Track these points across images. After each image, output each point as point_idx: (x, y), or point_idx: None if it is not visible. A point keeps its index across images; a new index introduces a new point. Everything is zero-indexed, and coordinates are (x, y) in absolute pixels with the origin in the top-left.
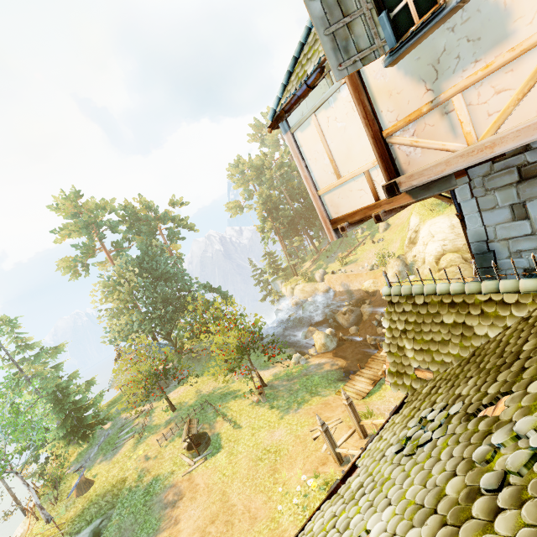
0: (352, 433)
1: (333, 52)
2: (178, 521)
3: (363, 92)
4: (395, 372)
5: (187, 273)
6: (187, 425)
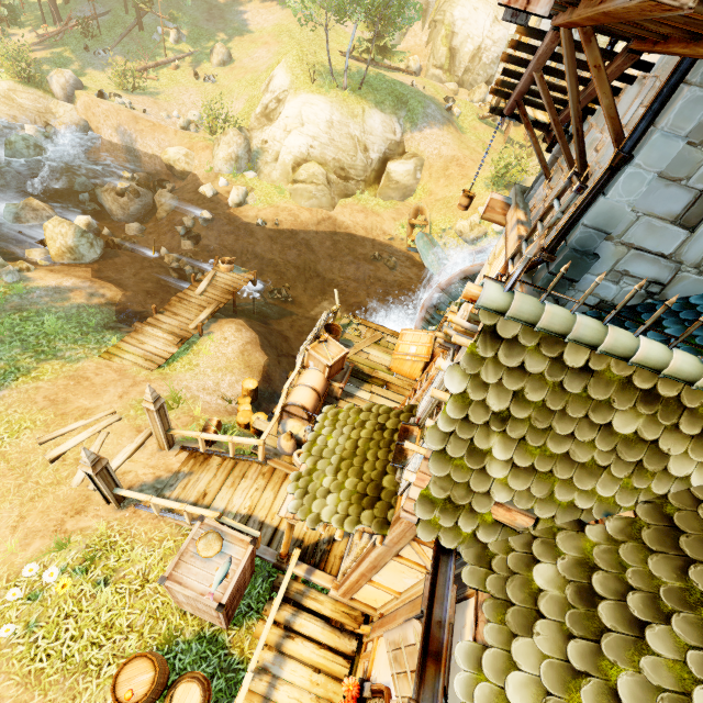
0: (145, 441)
1: None
2: None
3: None
4: (443, 500)
5: None
6: None
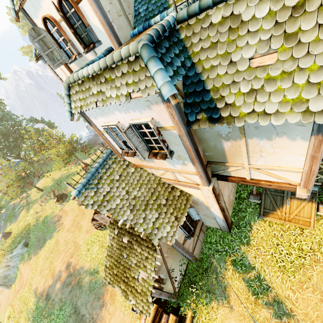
0: None
1: (49, 60)
2: (63, 223)
3: (67, 67)
4: None
5: (13, 114)
6: (52, 193)
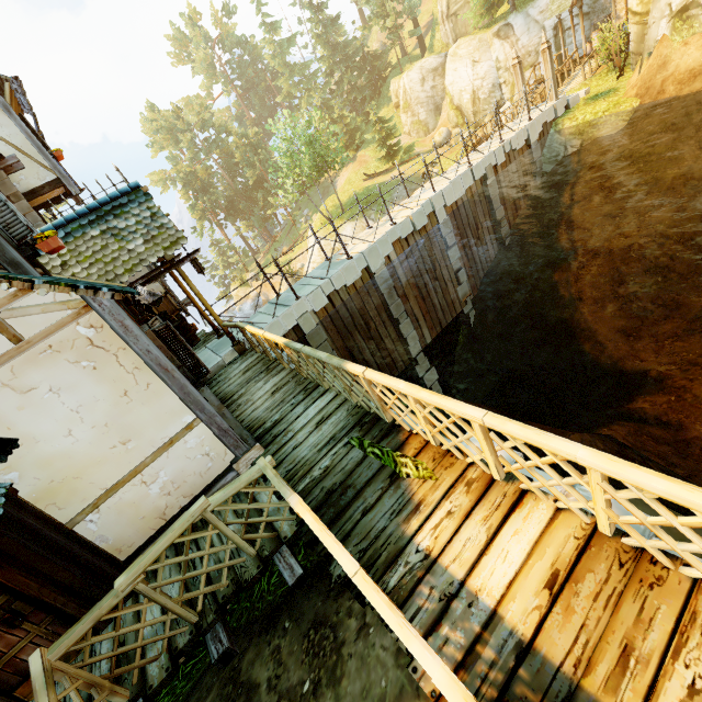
0: None
1: None
2: None
3: None
4: None
5: None
6: None
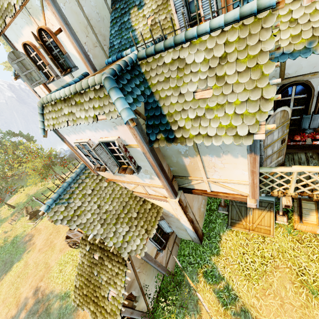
0: None
1: (28, 80)
2: (34, 243)
3: (46, 86)
4: None
5: None
6: (25, 210)
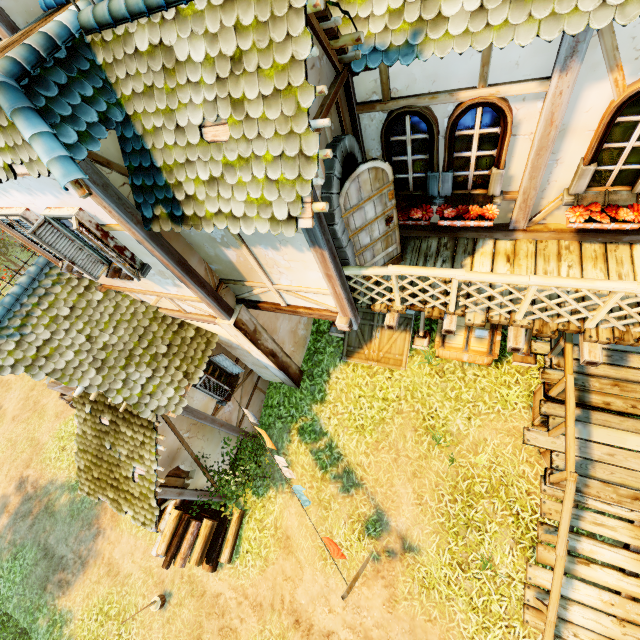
0: None
1: None
2: (1, 407)
3: None
4: None
5: None
6: None
